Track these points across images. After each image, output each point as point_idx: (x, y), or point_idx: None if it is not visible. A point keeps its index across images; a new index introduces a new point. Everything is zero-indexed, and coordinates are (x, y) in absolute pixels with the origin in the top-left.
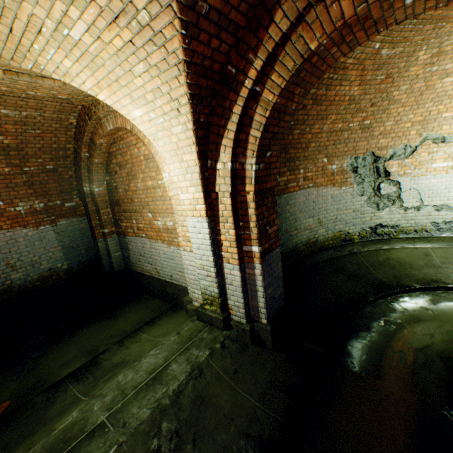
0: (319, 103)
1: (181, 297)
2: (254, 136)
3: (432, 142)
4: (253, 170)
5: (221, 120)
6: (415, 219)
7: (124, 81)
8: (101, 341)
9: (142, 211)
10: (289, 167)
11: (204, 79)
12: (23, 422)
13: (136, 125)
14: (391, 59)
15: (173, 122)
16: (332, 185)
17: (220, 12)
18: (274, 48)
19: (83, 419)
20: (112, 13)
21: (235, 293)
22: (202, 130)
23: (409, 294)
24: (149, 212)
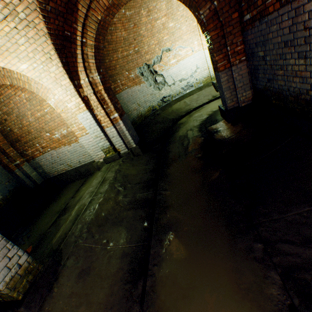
0: (111, 44)
1: (91, 168)
2: (92, 62)
3: (166, 52)
4: (98, 79)
5: (73, 59)
6: (175, 89)
7: (13, 50)
8: (61, 207)
9: (41, 135)
10: (112, 80)
11: (58, 40)
12: (50, 235)
13: (25, 74)
14: (132, 16)
15: (49, 65)
16: (136, 85)
17: (55, 8)
18: (84, 21)
19: (82, 204)
20: (3, 15)
21: (117, 140)
22: (66, 66)
23: (183, 118)
24: (47, 133)
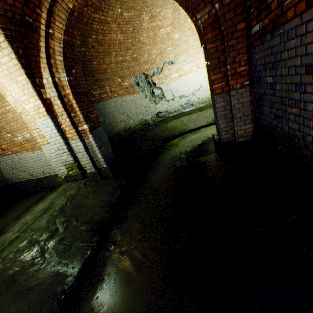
0: (102, 45)
1: (55, 182)
2: (59, 60)
3: (168, 64)
4: (66, 81)
5: (35, 52)
6: (173, 105)
7: None
8: (0, 227)
9: (1, 134)
10: (98, 85)
11: (11, 25)
12: None
13: None
14: (131, 19)
15: None
16: (128, 94)
17: None
18: (50, 6)
19: (2, 242)
20: None
21: (83, 156)
22: (23, 59)
23: (176, 138)
24: (8, 133)
